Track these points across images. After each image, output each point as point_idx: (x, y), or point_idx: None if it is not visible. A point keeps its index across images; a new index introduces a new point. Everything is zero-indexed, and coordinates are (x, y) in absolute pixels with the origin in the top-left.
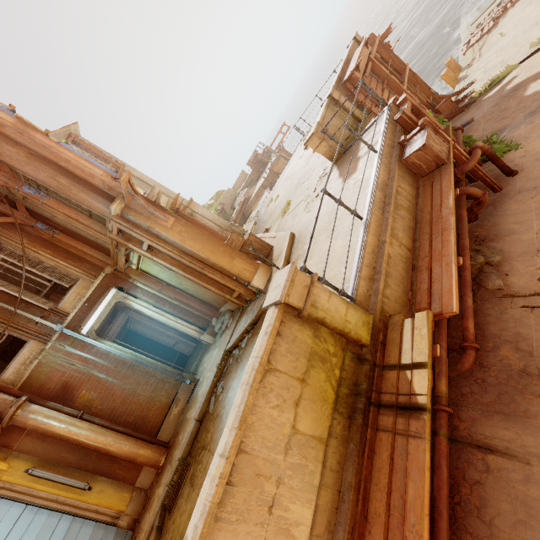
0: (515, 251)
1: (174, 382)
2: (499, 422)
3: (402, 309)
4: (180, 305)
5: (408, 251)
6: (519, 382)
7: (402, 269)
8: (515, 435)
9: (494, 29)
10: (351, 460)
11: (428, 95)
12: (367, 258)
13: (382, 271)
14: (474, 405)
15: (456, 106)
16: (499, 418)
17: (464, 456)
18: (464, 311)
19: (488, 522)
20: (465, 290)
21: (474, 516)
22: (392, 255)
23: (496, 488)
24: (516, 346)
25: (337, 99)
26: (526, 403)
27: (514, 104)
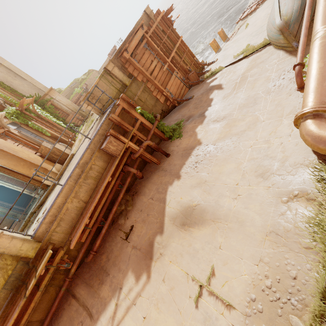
0: (137, 207)
1: (9, 220)
2: (83, 287)
3: (65, 235)
4: (15, 178)
5: (84, 203)
6: (99, 271)
7: (75, 214)
8: (84, 293)
9: (254, 13)
10: (4, 307)
11: (192, 61)
12: (52, 211)
13: (56, 220)
14: (82, 277)
15: (198, 78)
16: (84, 285)
17: (67, 297)
18: (99, 235)
19: (58, 323)
20: (105, 224)
21: (57, 320)
22: (70, 208)
23: (67, 312)
24: (108, 255)
25: (110, 70)
26: (95, 281)
27: (204, 100)
